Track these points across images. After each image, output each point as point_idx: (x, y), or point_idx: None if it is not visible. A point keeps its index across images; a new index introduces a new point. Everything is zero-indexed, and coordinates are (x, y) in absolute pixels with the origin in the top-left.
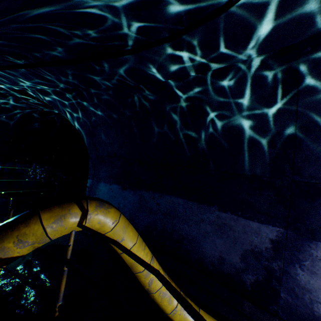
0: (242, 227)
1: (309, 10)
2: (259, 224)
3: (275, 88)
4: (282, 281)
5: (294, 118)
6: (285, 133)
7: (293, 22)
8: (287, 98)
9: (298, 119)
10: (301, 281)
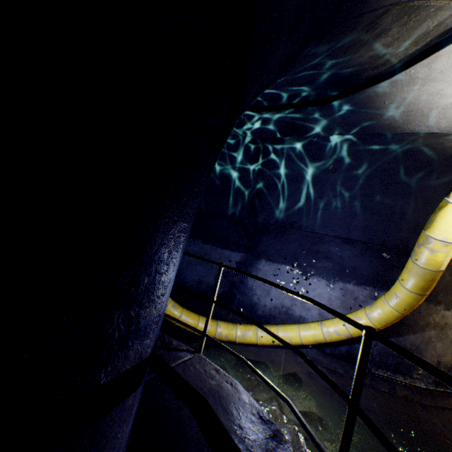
0: (218, 255)
1: (268, 129)
2: (230, 252)
3: (253, 156)
4: (239, 288)
5: (260, 179)
6: (255, 187)
7: (262, 130)
8: (258, 165)
9: (262, 180)
10: (249, 285)
